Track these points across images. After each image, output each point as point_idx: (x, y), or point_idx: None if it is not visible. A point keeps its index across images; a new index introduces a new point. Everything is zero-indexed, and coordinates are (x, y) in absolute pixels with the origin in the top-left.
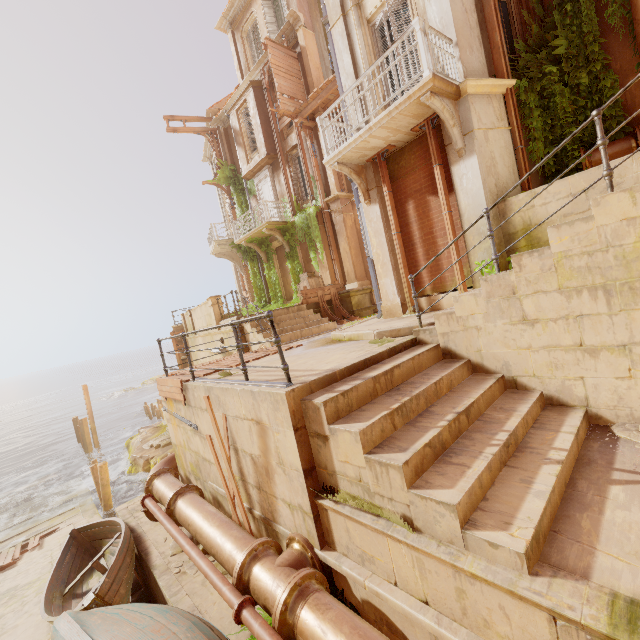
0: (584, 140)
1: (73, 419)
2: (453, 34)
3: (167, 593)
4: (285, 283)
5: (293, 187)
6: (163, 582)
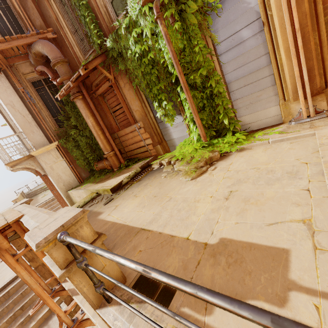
0: (96, 157)
1: None
2: (21, 129)
3: None
4: None
5: None
6: None
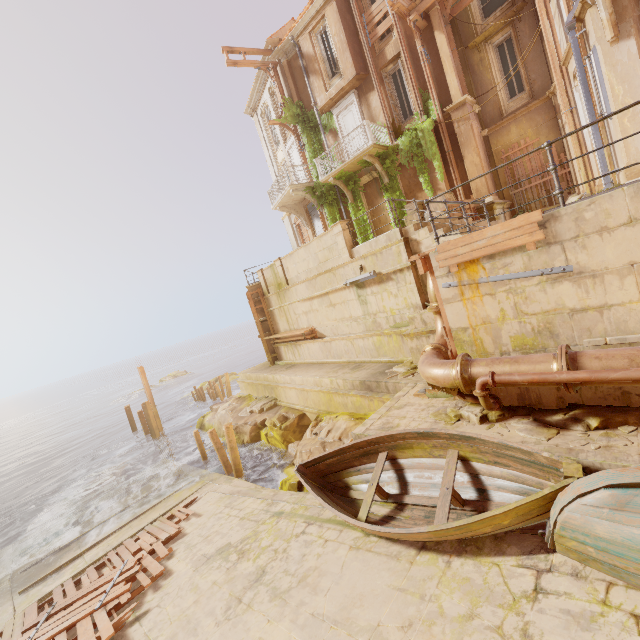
0: None
1: (125, 408)
2: None
3: (629, 463)
4: (376, 223)
5: (389, 108)
6: (594, 458)
